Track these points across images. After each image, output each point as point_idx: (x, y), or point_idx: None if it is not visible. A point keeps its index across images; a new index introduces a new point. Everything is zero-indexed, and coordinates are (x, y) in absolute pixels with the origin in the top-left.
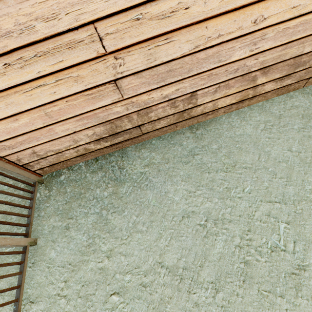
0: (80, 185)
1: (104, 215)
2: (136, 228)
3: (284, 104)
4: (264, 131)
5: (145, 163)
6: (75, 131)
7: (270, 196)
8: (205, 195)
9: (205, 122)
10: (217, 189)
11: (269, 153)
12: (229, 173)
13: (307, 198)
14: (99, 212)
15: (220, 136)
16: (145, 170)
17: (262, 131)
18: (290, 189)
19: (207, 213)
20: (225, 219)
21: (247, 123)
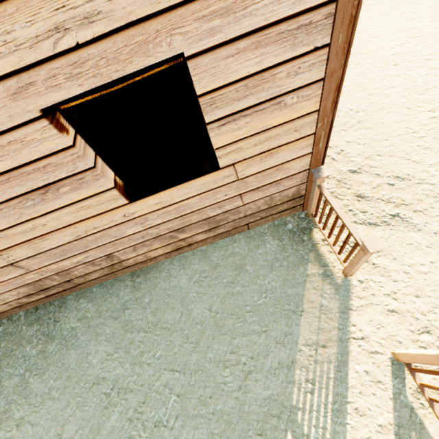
0: (14, 340)
1: (26, 378)
2: (50, 395)
3: (225, 249)
4: (196, 284)
5: (79, 316)
6: None
7: (175, 364)
8: (120, 359)
9: (148, 267)
10: (132, 352)
11: (191, 311)
12: (149, 334)
13: (204, 368)
14: (23, 373)
15: (155, 287)
16: (77, 325)
17: (194, 284)
18: (194, 357)
19: (115, 381)
20: (129, 388)
21: (184, 272)
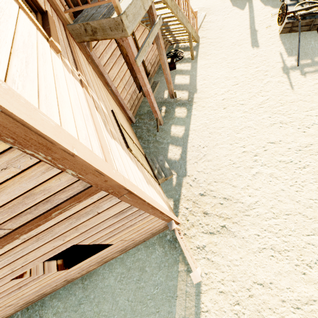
0: None
1: None
2: None
3: (134, 256)
4: (119, 283)
5: (54, 312)
6: (1, 315)
7: None
8: None
9: (91, 272)
10: None
11: (118, 302)
12: None
13: None
14: None
15: (96, 286)
16: None
17: (118, 283)
18: None
19: None
20: None
21: (112, 275)
